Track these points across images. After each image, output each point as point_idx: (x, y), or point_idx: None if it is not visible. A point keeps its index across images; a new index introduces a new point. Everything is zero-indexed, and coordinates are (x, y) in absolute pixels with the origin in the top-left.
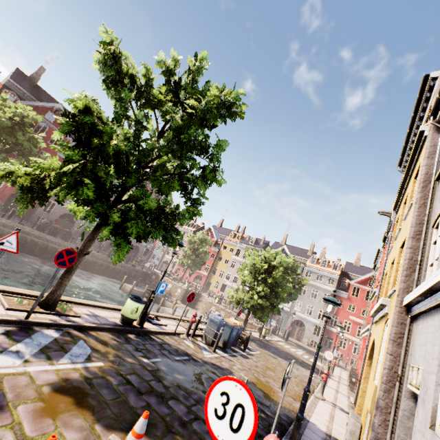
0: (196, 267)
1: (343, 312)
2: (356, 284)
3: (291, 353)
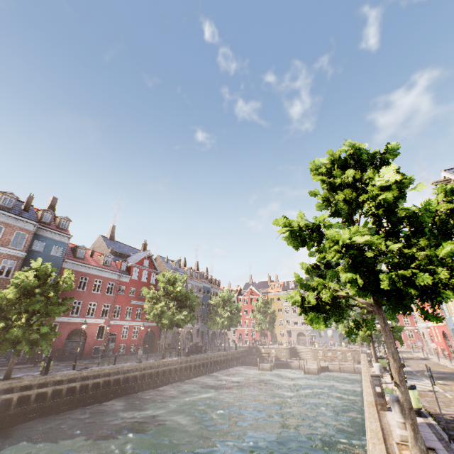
0: (272, 327)
1: None
2: None
3: None
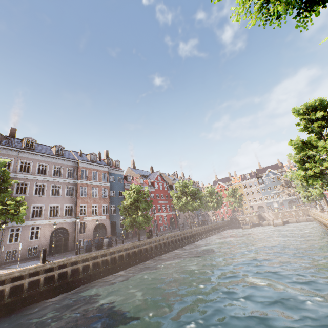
0: (241, 204)
1: None
2: None
3: None
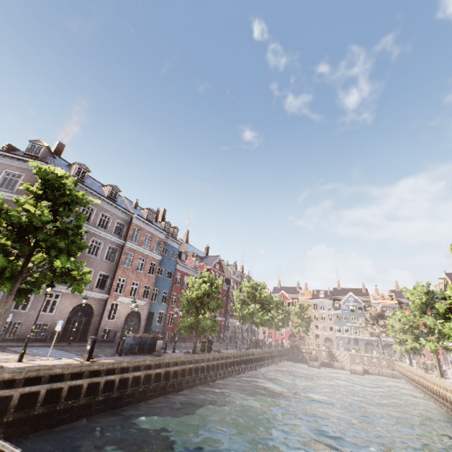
0: (308, 330)
1: None
2: None
3: None
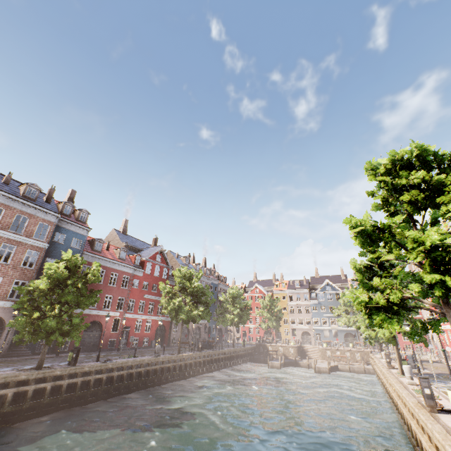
0: (279, 325)
1: None
2: None
3: None
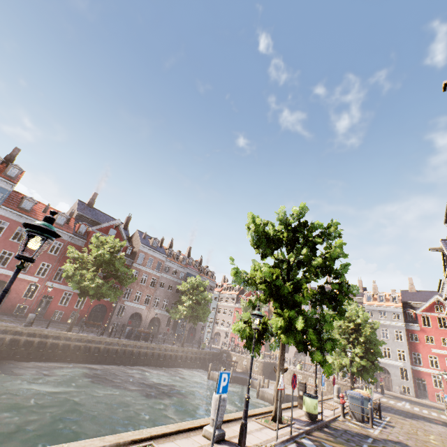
0: None
1: (422, 346)
2: (423, 313)
3: (403, 408)
